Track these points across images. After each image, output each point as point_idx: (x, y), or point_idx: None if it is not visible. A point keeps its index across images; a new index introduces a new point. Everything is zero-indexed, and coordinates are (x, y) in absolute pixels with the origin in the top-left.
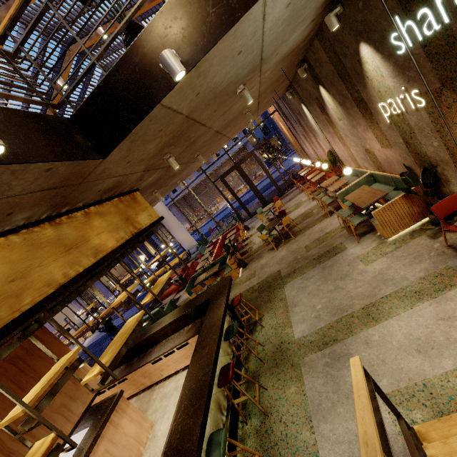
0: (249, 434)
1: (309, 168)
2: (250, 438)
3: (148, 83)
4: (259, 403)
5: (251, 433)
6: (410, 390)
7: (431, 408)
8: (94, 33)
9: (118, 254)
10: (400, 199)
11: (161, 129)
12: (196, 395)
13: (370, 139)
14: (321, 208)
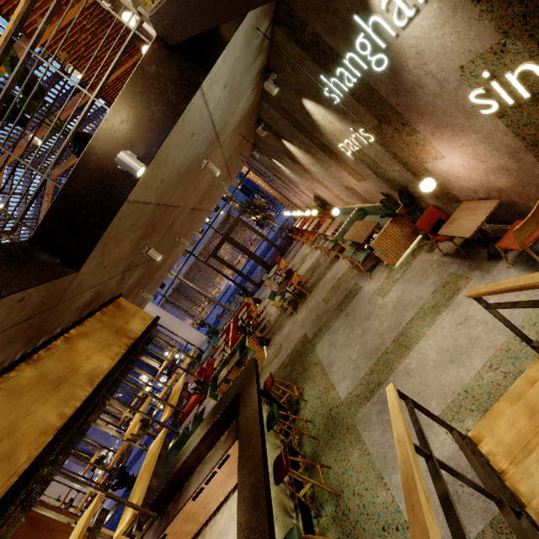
0: (327, 526)
1: (302, 219)
2: (329, 531)
3: (109, 185)
4: (327, 486)
5: (329, 523)
6: (456, 402)
7: (477, 410)
8: (23, 140)
9: (117, 374)
10: (391, 224)
11: (133, 224)
12: (254, 503)
13: (345, 177)
14: (326, 255)
